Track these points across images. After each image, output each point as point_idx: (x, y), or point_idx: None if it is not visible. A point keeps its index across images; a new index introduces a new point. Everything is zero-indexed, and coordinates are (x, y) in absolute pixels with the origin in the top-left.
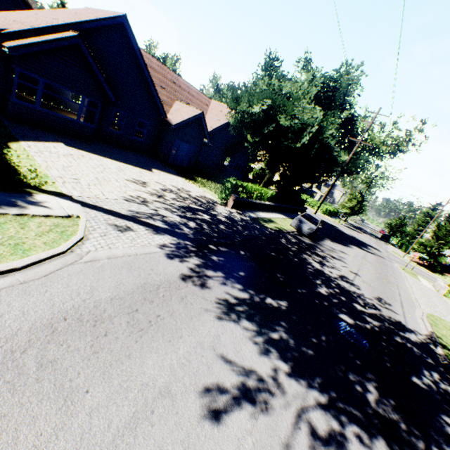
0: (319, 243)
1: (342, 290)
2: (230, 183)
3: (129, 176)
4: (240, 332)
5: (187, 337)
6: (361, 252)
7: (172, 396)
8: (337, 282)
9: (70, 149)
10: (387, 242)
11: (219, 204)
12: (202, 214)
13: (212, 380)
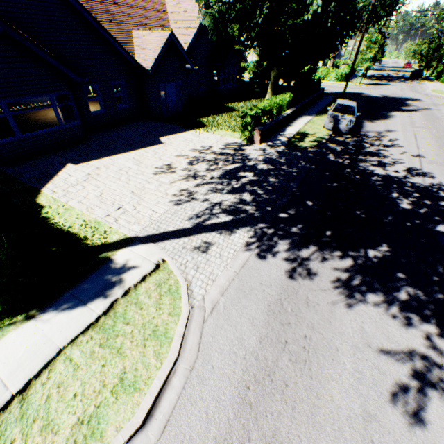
0: (362, 134)
1: (419, 190)
2: (249, 116)
3: (152, 167)
4: (374, 311)
5: (341, 346)
6: (405, 117)
7: (374, 418)
8: (410, 182)
9: (81, 167)
10: (420, 80)
11: (245, 145)
12: (244, 174)
13: (390, 382)
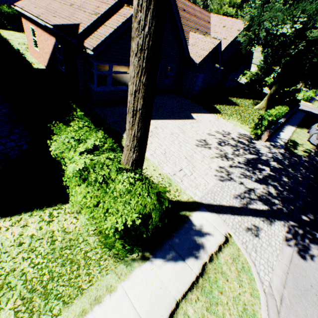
0: None
1: None
2: (266, 121)
3: (193, 138)
4: None
5: None
6: None
7: None
8: None
9: None
10: None
11: (254, 139)
12: (262, 167)
13: None
